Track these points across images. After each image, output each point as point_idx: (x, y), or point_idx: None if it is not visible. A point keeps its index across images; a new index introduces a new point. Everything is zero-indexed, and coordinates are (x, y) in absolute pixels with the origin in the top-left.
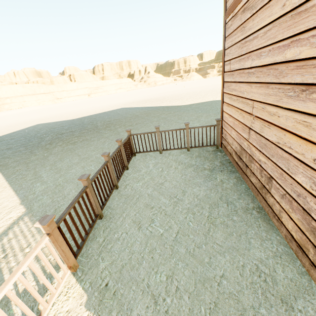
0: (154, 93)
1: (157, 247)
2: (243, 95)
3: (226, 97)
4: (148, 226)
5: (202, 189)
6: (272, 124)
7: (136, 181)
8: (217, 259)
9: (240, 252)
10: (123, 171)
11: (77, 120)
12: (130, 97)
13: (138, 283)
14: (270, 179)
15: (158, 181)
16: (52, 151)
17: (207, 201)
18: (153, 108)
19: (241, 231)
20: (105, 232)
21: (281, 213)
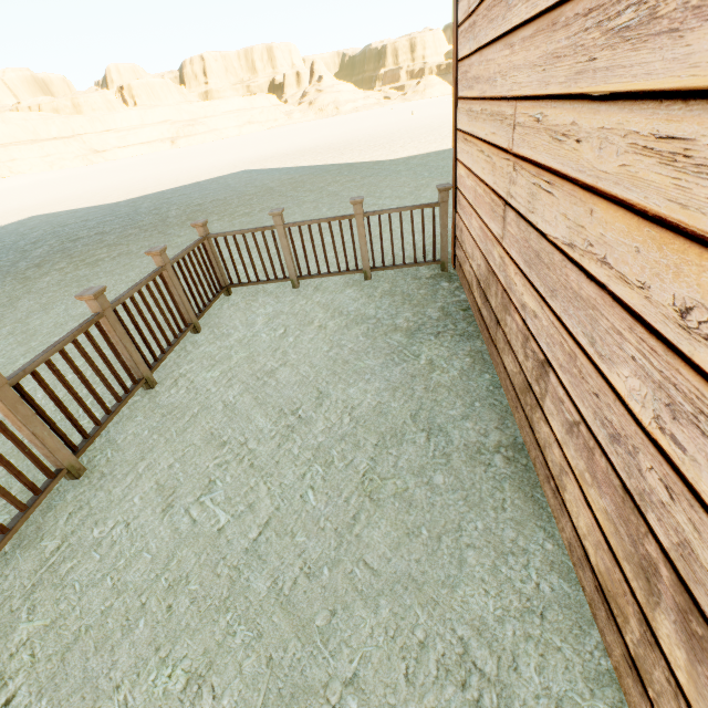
0: (329, 132)
1: (194, 572)
2: (494, 88)
3: (462, 112)
4: (194, 503)
5: (373, 388)
6: (558, 175)
7: (206, 365)
8: (354, 618)
9: (427, 594)
10: (177, 338)
11: (127, 204)
12: (271, 143)
13: (97, 700)
14: (545, 368)
15: (263, 366)
16: (35, 285)
17: (374, 426)
18: (314, 170)
19: (447, 522)
20: (72, 522)
21: (565, 477)
